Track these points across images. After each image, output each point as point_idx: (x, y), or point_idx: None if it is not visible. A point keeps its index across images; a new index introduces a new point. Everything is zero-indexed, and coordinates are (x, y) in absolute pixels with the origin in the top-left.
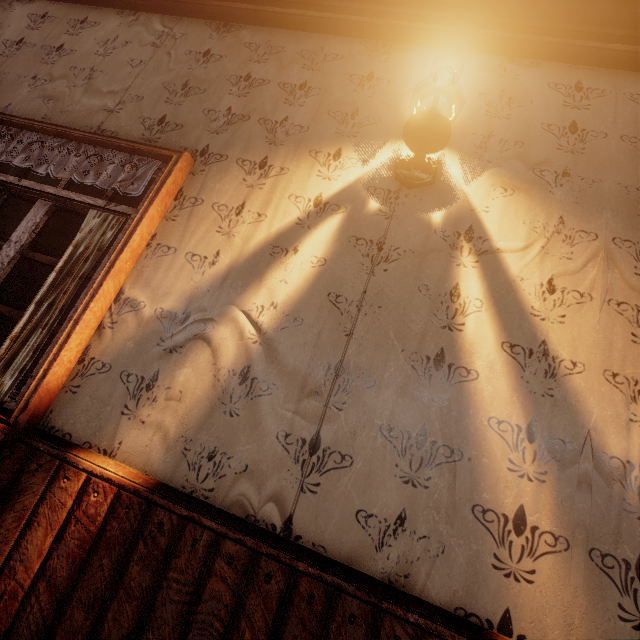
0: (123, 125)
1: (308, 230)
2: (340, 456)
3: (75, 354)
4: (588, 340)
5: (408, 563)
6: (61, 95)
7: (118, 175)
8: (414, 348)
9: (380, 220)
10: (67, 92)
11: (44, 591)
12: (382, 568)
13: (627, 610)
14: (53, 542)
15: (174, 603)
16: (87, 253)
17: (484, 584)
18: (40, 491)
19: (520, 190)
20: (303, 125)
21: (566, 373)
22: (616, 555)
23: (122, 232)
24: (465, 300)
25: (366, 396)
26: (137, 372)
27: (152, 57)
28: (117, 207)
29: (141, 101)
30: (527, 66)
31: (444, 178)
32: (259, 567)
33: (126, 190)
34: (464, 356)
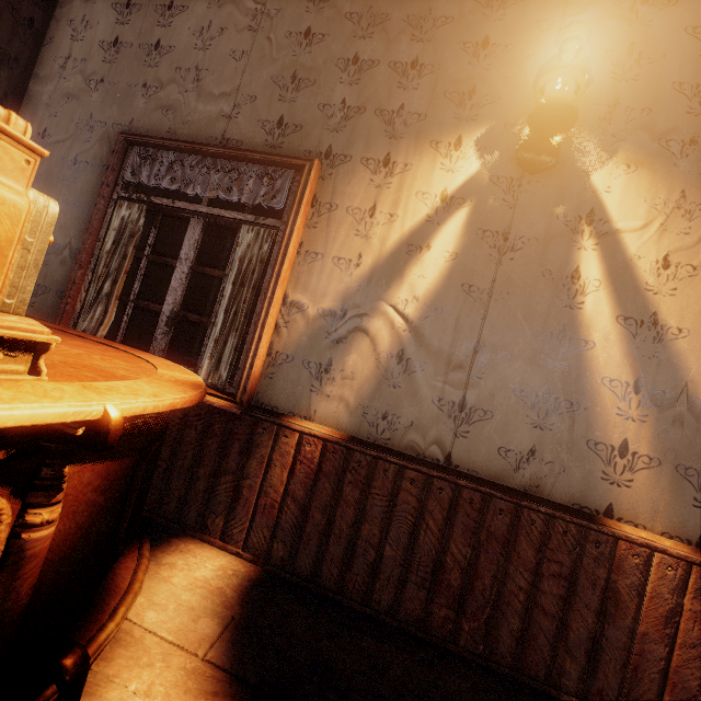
0: (245, 132)
1: (438, 226)
2: (483, 412)
3: (265, 350)
4: (695, 309)
5: (538, 479)
6: (177, 104)
7: (258, 189)
8: (539, 326)
9: (504, 210)
10: (181, 99)
11: (291, 503)
12: (519, 482)
13: (700, 501)
14: (288, 475)
15: (378, 507)
16: (252, 266)
17: (594, 489)
18: (269, 445)
19: (643, 165)
20: (420, 112)
21: (672, 338)
22: (696, 468)
23: (276, 244)
24: (585, 281)
25: (500, 367)
26: (315, 360)
27: (253, 45)
28: (265, 221)
29: (255, 102)
30: (663, 6)
31: (566, 159)
32: (433, 485)
33: (271, 204)
34: (583, 330)
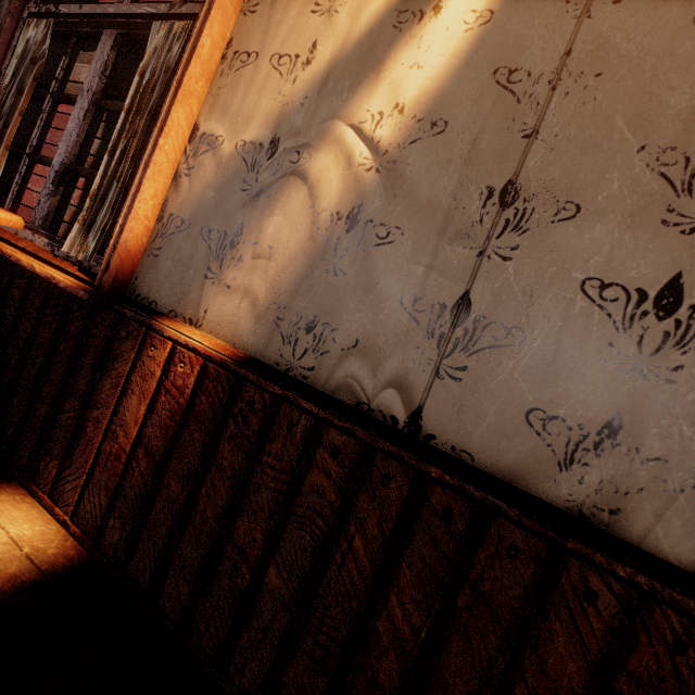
0: None
1: None
2: (503, 329)
3: (152, 209)
4: None
5: (619, 494)
6: None
7: None
8: (670, 140)
9: None
10: None
11: (142, 457)
12: (568, 494)
13: None
14: (146, 411)
15: (269, 490)
16: (154, 80)
17: None
18: (131, 359)
19: None
20: None
21: None
22: None
23: (189, 41)
24: None
25: (557, 235)
26: (219, 227)
27: None
28: (182, 8)
29: None
30: None
31: None
32: (373, 465)
33: None
34: None
